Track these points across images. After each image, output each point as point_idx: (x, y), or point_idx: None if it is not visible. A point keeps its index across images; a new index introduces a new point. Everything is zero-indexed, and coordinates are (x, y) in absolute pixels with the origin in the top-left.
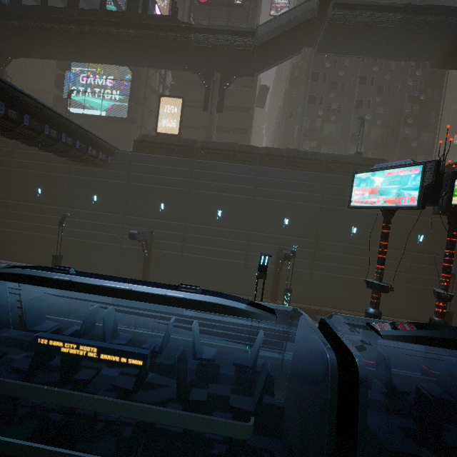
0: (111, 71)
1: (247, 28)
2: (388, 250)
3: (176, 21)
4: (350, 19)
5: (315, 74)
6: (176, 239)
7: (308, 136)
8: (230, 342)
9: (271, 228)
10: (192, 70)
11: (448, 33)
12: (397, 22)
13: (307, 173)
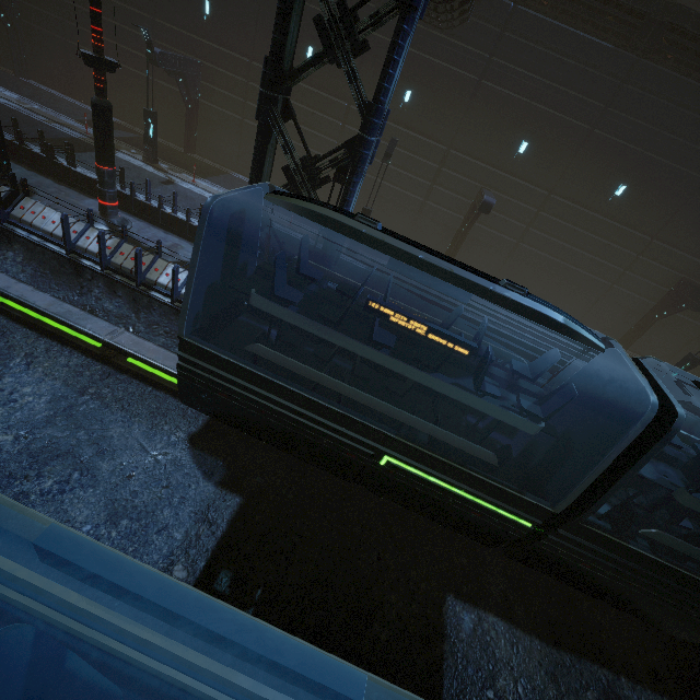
0: None
1: None
2: None
3: None
4: None
5: None
6: (521, 217)
7: None
8: None
9: (694, 244)
10: None
11: None
12: None
13: None
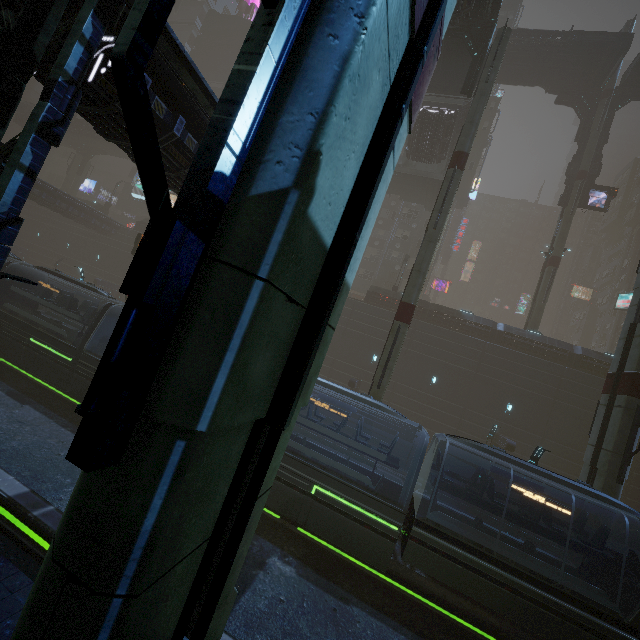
0: None
1: None
2: None
3: None
4: None
5: None
6: None
7: None
8: None
9: None
10: None
11: None
12: None
13: None
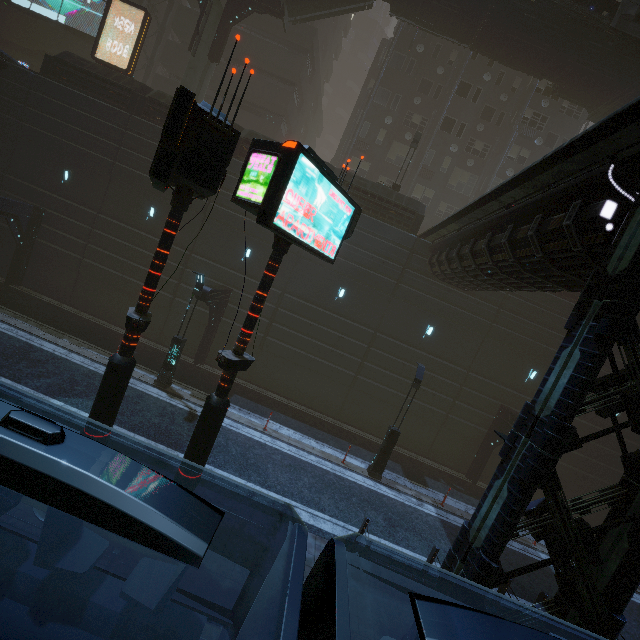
0: None
1: None
2: (379, 334)
3: None
4: None
5: (399, 58)
6: (77, 233)
7: (361, 151)
8: (7, 378)
9: (224, 257)
10: None
11: (573, 34)
12: None
13: None
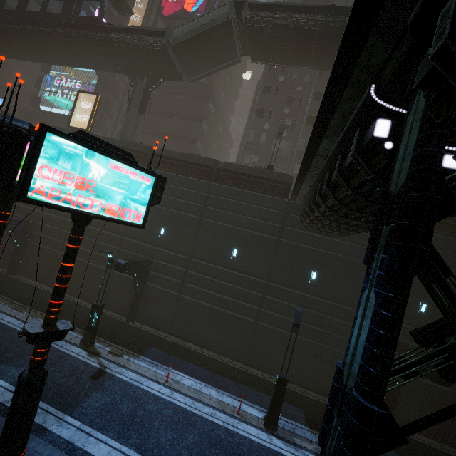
0: (81, 76)
1: (162, 29)
2: (270, 283)
3: (100, 22)
4: (268, 21)
5: (268, 87)
6: (52, 234)
7: (250, 149)
8: None
9: (146, 237)
10: (124, 71)
11: None
12: (320, 25)
13: (191, 180)
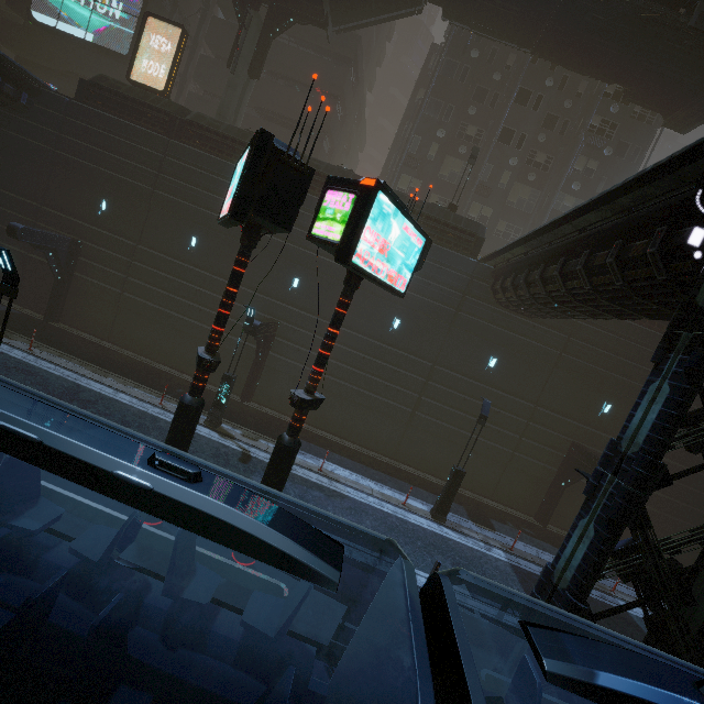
0: None
1: None
2: (438, 367)
3: None
4: None
5: (451, 65)
6: (116, 266)
7: (412, 167)
8: None
9: (270, 288)
10: None
11: (646, 35)
12: None
13: None
